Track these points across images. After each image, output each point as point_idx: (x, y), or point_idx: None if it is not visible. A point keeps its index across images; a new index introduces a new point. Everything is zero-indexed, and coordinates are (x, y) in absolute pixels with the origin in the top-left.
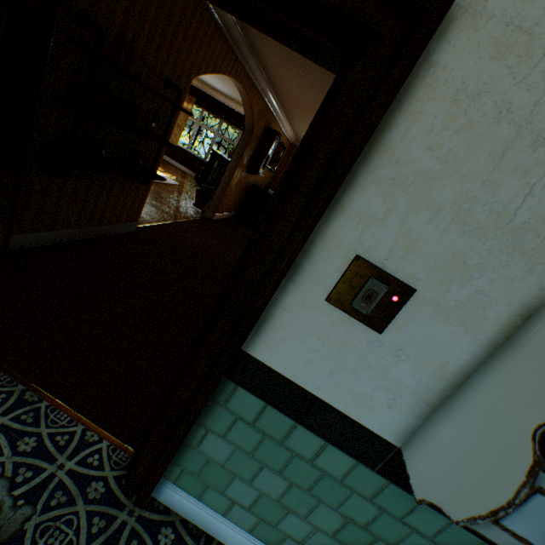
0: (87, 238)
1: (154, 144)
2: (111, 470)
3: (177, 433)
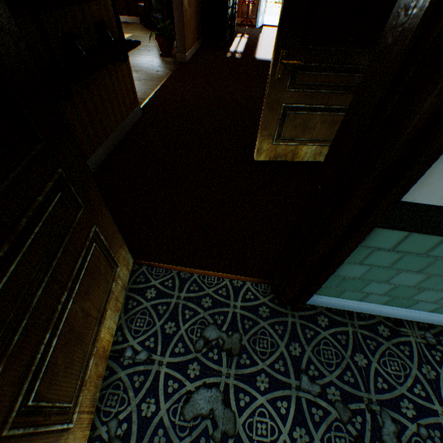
0: (117, 142)
1: (104, 3)
2: (264, 297)
3: (322, 275)
